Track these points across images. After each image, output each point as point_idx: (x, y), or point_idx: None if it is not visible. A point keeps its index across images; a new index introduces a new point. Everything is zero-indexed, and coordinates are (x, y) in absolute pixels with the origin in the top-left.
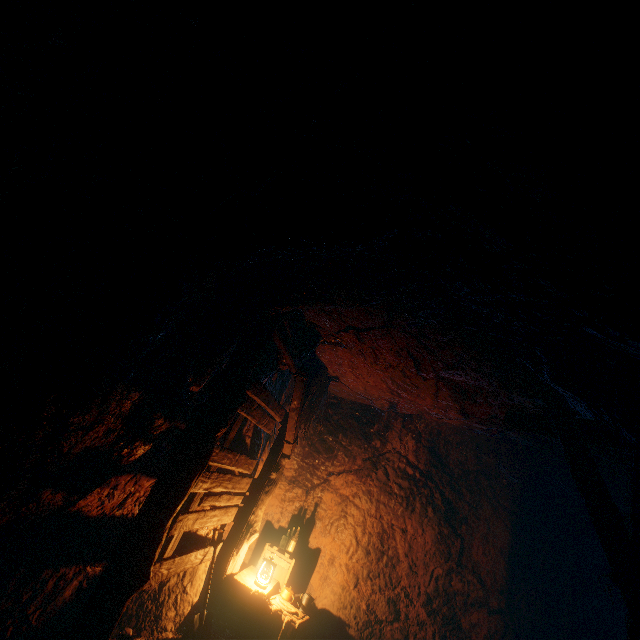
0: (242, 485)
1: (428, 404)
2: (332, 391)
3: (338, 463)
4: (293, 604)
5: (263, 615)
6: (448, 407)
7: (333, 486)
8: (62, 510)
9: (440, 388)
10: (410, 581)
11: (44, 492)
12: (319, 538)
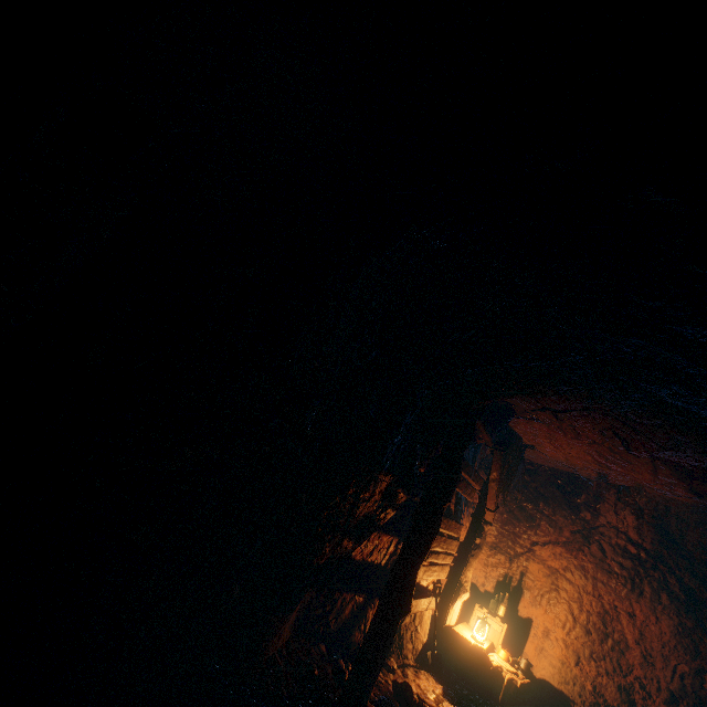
0: (452, 547)
1: (646, 479)
2: (526, 457)
3: (542, 533)
4: (511, 665)
5: (485, 666)
6: (672, 484)
7: (538, 556)
8: (350, 553)
9: (658, 466)
10: (645, 672)
11: (344, 540)
12: (529, 608)
